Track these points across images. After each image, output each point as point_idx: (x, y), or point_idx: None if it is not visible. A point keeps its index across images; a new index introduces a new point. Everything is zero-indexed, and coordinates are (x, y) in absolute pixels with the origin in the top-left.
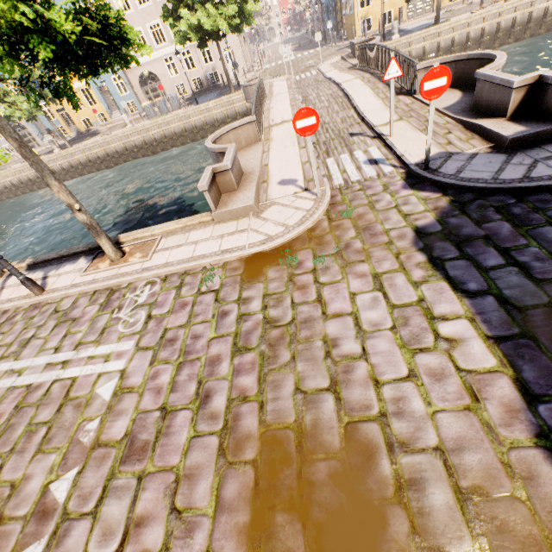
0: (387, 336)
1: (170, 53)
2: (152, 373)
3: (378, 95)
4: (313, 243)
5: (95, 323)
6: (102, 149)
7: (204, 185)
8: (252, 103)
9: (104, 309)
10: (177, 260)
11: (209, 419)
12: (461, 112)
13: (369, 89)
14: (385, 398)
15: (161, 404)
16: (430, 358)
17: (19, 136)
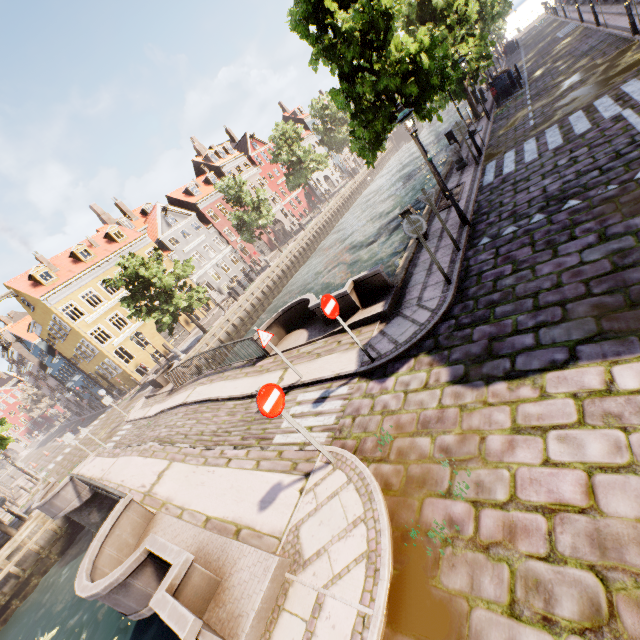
0: None
1: None
2: None
3: (237, 377)
4: (416, 491)
5: None
6: None
7: (194, 619)
8: (69, 511)
9: None
10: None
11: None
12: (323, 332)
13: (222, 381)
14: None
15: None
16: None
17: None
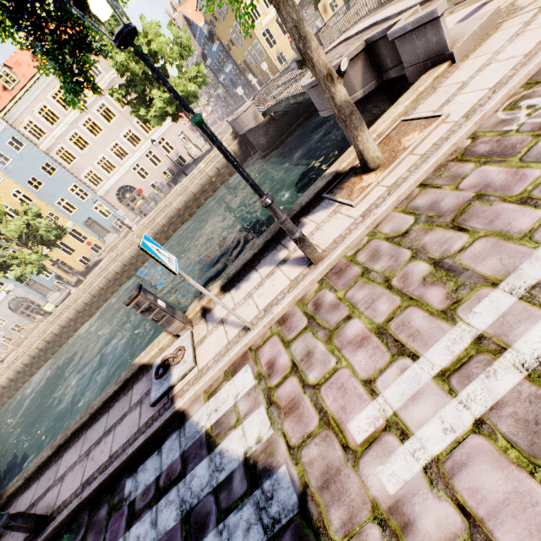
0: None
1: (135, 161)
2: None
3: None
4: None
5: None
6: (118, 262)
7: None
8: (249, 128)
9: (509, 153)
10: (504, 73)
11: None
12: None
13: (389, 8)
14: None
15: None
16: None
17: None
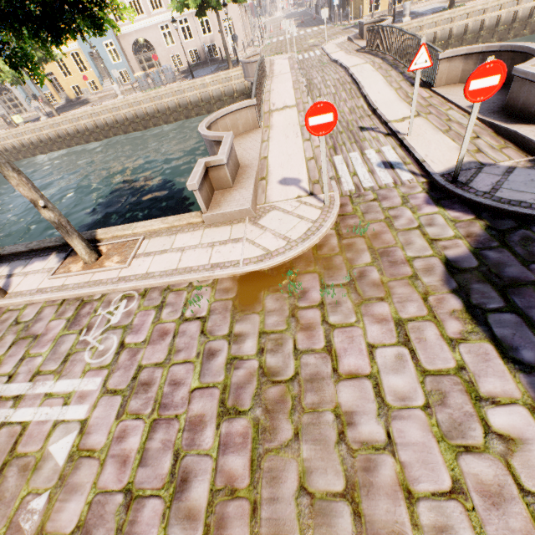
0: (419, 419)
1: (166, 21)
2: (118, 430)
3: (391, 84)
4: (320, 266)
5: (58, 345)
6: (91, 120)
7: (195, 183)
8: (251, 81)
9: (71, 326)
10: (159, 270)
11: (185, 519)
12: (489, 113)
13: (381, 76)
14: (423, 525)
15: (126, 484)
16: (481, 464)
17: None
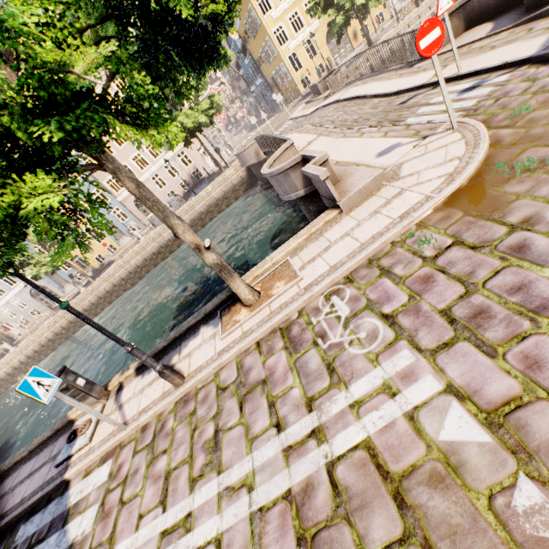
0: None
1: (155, 172)
2: (516, 362)
3: (389, 79)
4: (524, 144)
5: (302, 368)
6: (124, 270)
7: (326, 169)
8: (251, 164)
9: (297, 348)
10: (343, 257)
11: None
12: (516, 20)
13: (374, 82)
14: None
15: None
16: None
17: (134, 176)
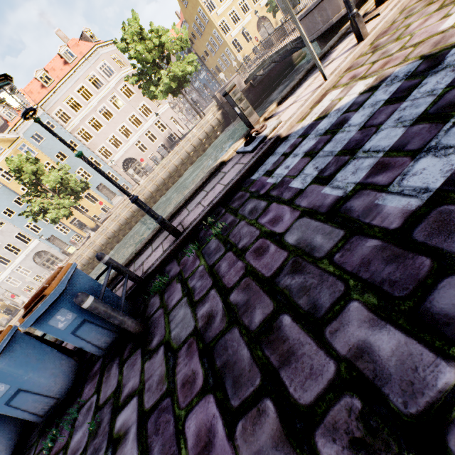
0: None
1: (137, 139)
2: None
3: None
4: None
5: None
6: (129, 209)
7: None
8: None
9: None
10: None
11: None
12: None
13: None
14: None
15: None
16: None
17: None
